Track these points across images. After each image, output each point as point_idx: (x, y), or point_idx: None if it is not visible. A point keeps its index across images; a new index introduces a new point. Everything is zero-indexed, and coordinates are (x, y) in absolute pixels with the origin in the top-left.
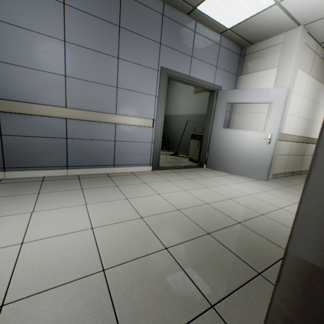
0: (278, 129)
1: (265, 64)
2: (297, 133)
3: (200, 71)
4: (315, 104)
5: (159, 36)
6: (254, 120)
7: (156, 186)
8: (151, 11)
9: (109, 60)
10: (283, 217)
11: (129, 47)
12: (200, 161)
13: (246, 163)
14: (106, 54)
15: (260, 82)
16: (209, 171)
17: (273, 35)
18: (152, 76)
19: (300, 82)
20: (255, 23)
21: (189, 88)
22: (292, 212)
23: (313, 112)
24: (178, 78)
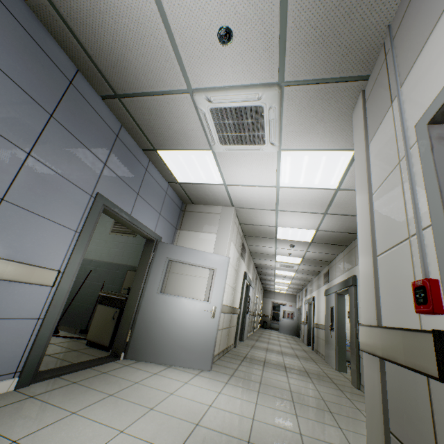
0: (221, 299)
1: (205, 226)
2: (228, 303)
3: (144, 213)
4: (236, 273)
5: (107, 155)
6: (194, 285)
7: (53, 442)
8: (104, 124)
9: (7, 149)
10: (266, 436)
11: (58, 148)
12: (115, 347)
13: (188, 345)
14: (5, 137)
15: (201, 243)
16: (135, 367)
17: (213, 204)
18: (81, 200)
19: (231, 252)
20: (204, 189)
21: (104, 223)
22: (265, 421)
23: (236, 281)
24: (116, 214)
